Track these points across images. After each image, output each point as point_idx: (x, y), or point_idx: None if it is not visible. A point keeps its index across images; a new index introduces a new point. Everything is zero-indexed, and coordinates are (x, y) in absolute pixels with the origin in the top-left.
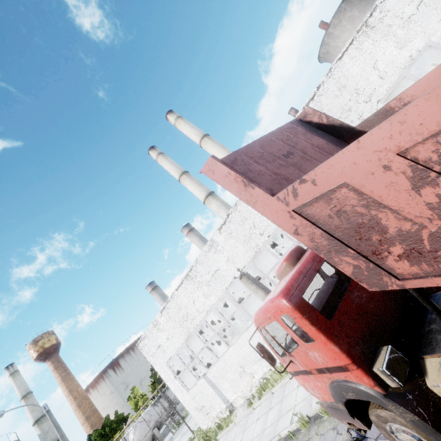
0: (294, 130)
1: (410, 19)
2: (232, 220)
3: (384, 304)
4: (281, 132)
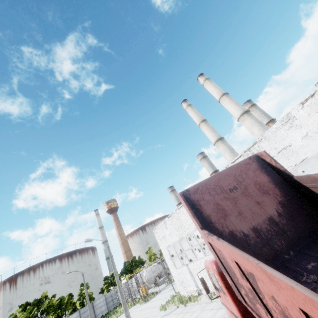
0: (248, 166)
1: None
2: None
3: None
4: (237, 168)
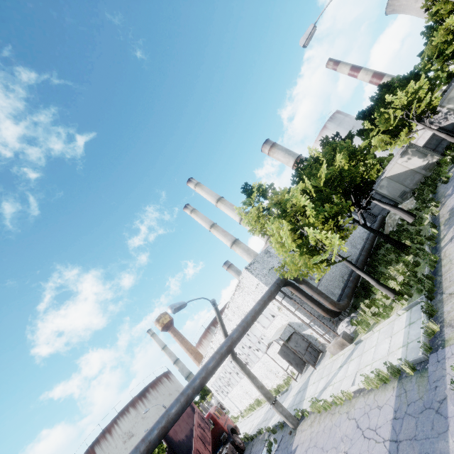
0: None
1: (254, 292)
2: (215, 340)
3: (213, 445)
4: None
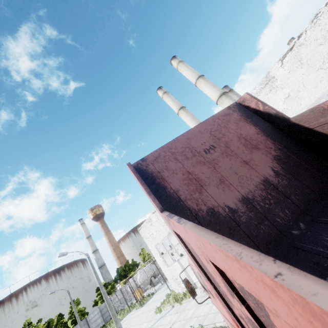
0: (228, 117)
1: None
2: None
3: None
4: (213, 121)
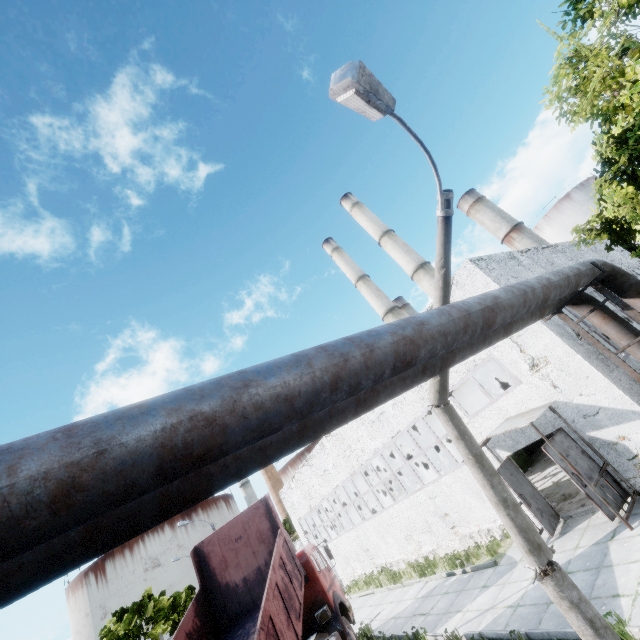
0: (257, 511)
1: None
2: (335, 434)
3: None
4: (247, 513)
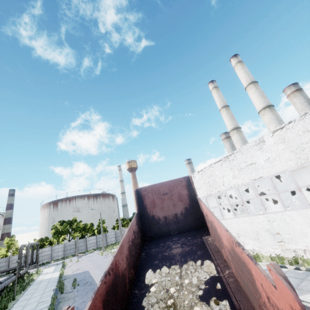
0: (180, 182)
1: None
2: (205, 171)
3: None
4: (174, 182)
